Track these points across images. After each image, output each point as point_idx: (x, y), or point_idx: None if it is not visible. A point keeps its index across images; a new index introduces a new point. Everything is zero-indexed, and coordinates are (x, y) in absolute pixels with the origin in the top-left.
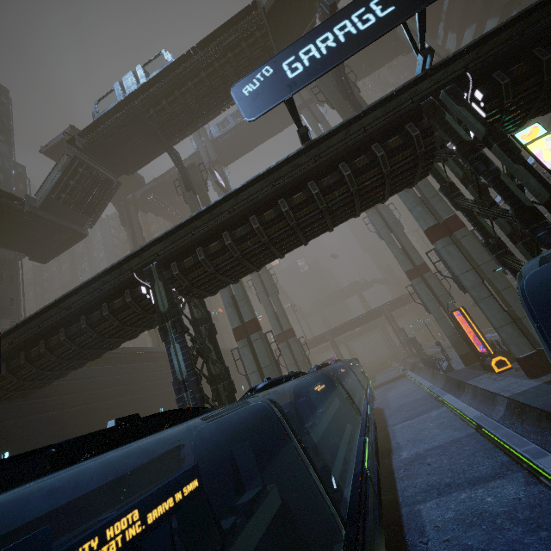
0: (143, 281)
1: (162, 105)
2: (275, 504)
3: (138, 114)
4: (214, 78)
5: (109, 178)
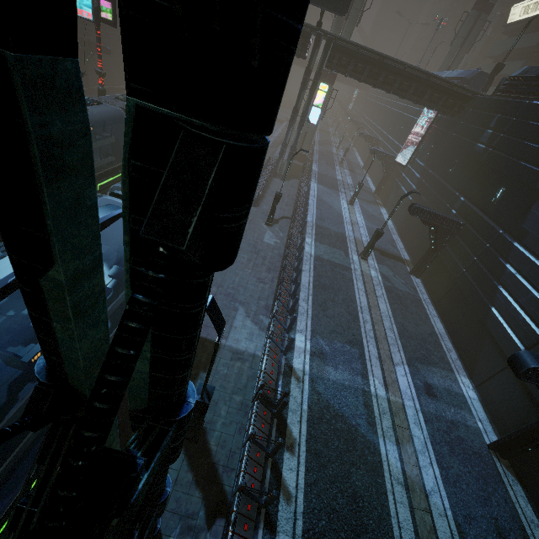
0: None
1: None
2: None
3: None
4: None
5: None
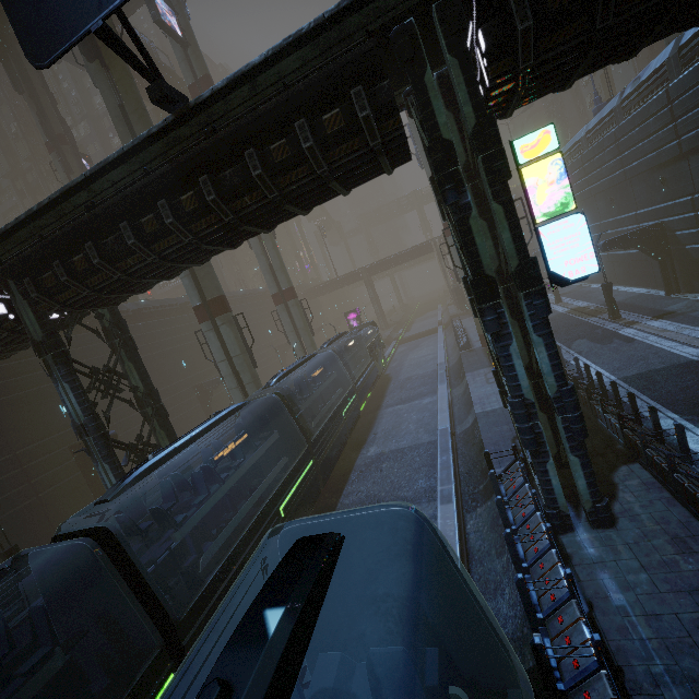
0: None
1: None
2: (48, 675)
3: None
4: None
5: None
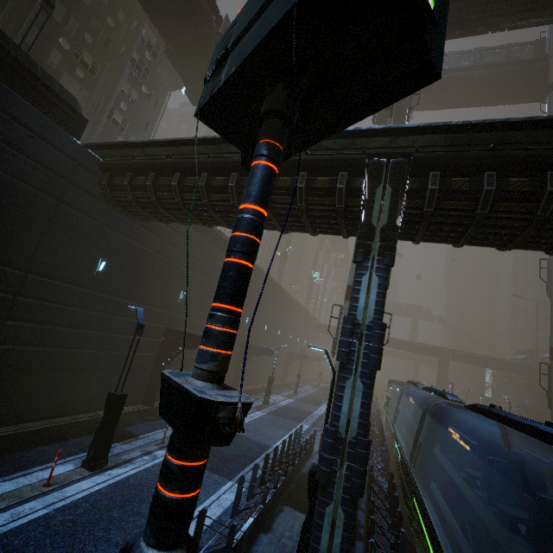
0: (365, 174)
1: None
2: None
3: None
4: None
5: None
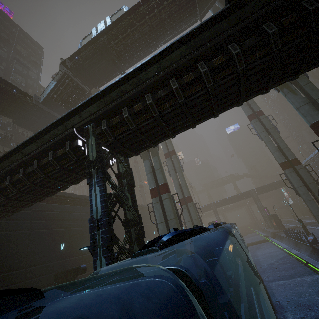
0: (81, 136)
1: (119, 39)
2: None
3: (104, 46)
4: (154, 20)
5: (85, 89)
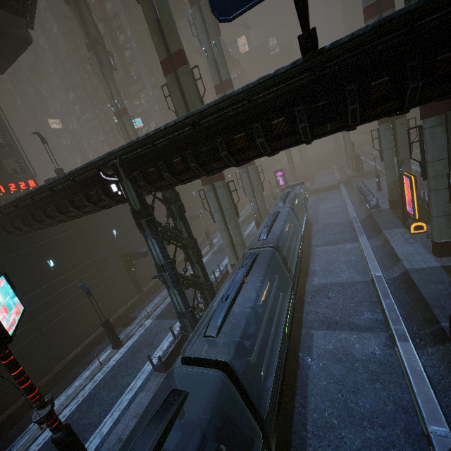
0: (111, 178)
1: None
2: None
3: None
4: None
5: None
